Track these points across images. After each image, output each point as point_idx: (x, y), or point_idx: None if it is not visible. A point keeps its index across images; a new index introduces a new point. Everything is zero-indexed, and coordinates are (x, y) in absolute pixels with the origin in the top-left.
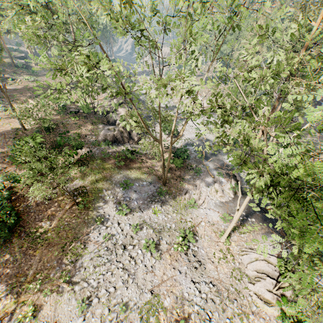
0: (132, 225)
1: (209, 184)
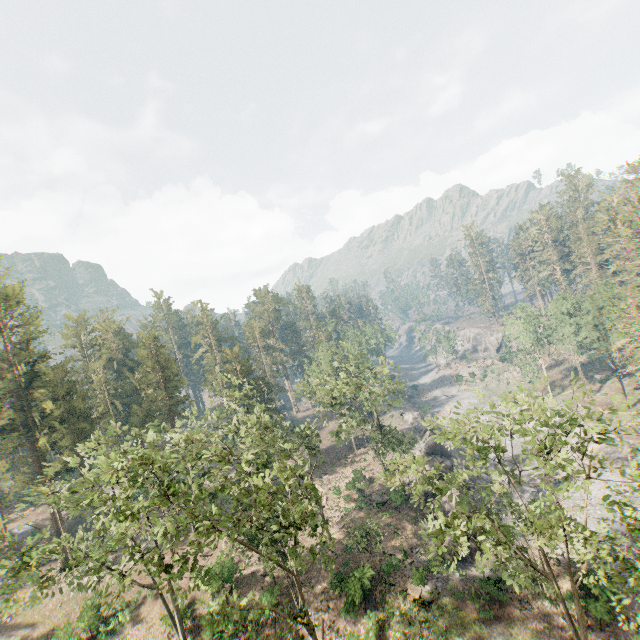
0: None
1: None
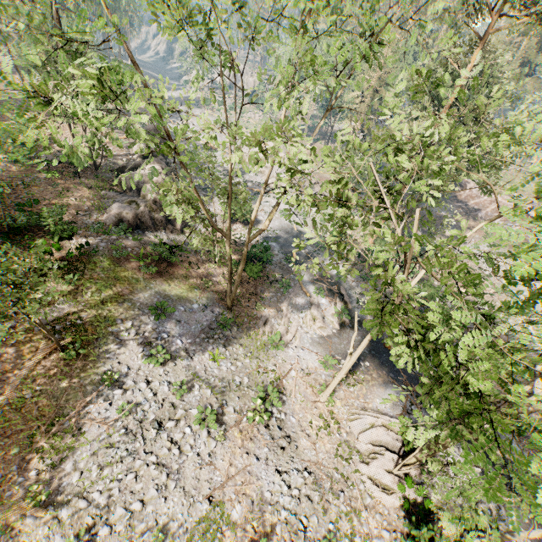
0: (174, 384)
1: (302, 307)
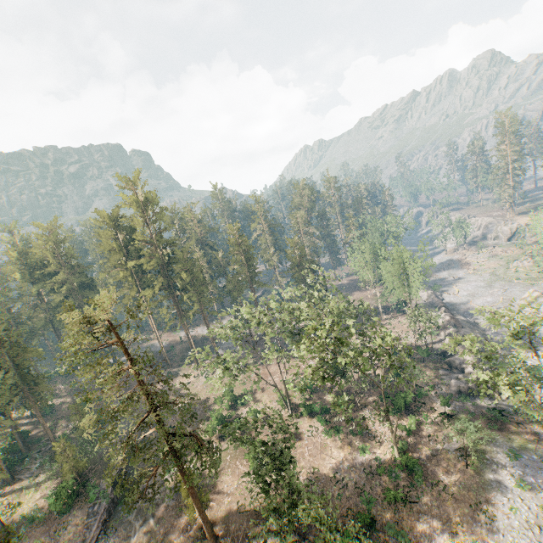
0: (539, 506)
1: None
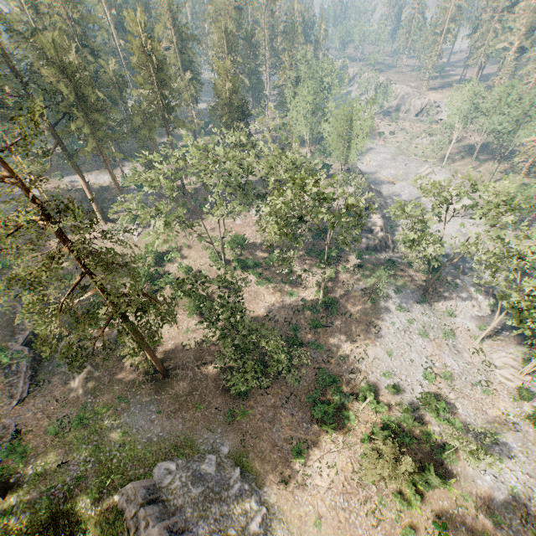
0: (407, 320)
1: (465, 299)
